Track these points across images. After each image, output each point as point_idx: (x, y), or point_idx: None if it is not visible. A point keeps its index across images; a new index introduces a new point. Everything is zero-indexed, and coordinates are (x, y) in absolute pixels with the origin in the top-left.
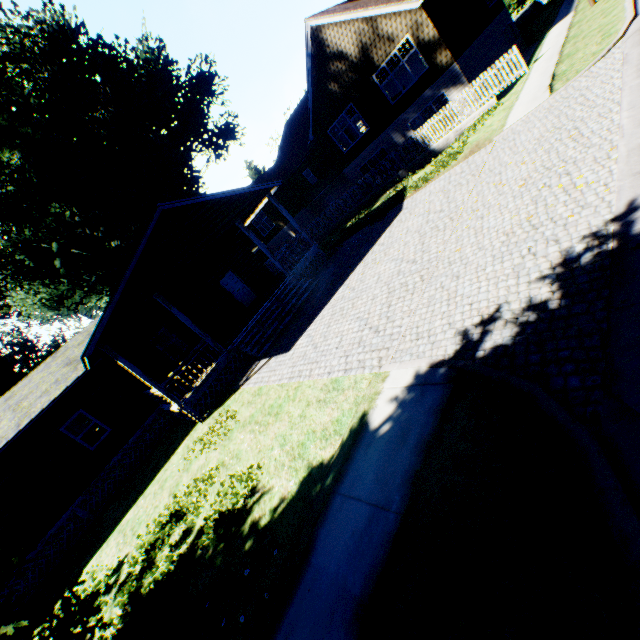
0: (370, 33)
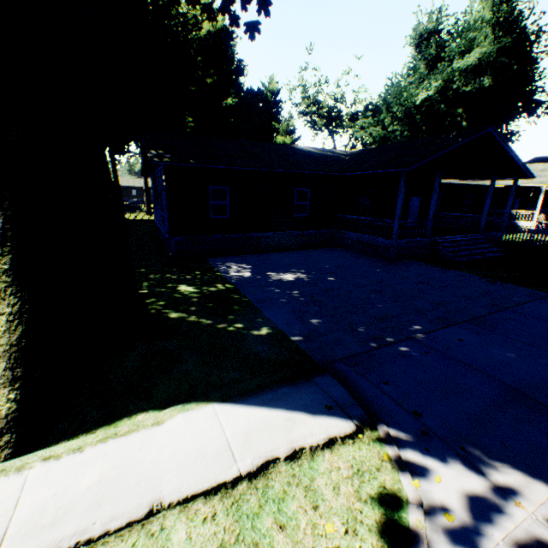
0: None
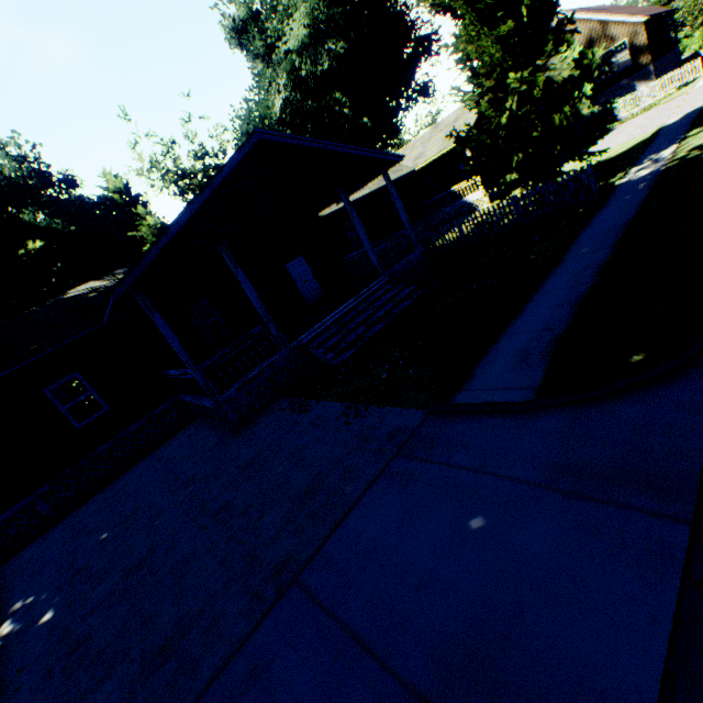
0: (599, 32)
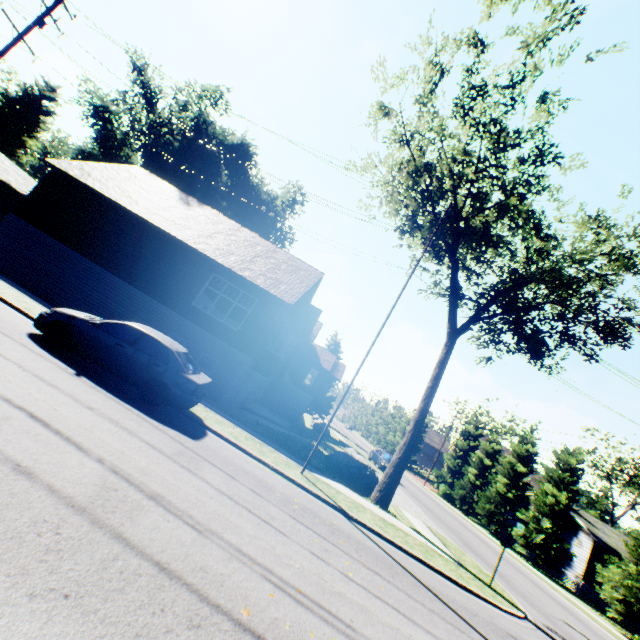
0: None
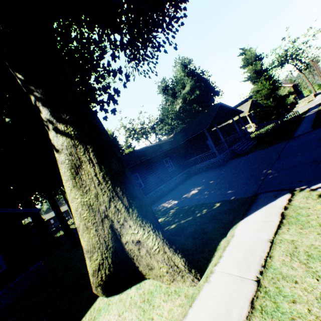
0: None
